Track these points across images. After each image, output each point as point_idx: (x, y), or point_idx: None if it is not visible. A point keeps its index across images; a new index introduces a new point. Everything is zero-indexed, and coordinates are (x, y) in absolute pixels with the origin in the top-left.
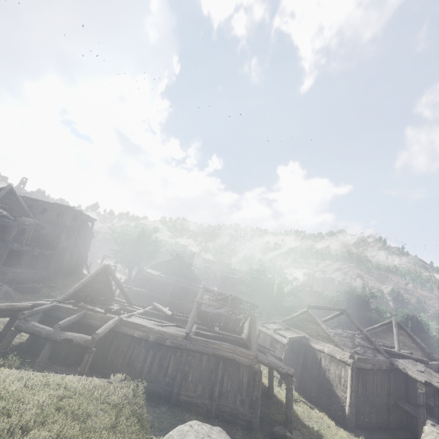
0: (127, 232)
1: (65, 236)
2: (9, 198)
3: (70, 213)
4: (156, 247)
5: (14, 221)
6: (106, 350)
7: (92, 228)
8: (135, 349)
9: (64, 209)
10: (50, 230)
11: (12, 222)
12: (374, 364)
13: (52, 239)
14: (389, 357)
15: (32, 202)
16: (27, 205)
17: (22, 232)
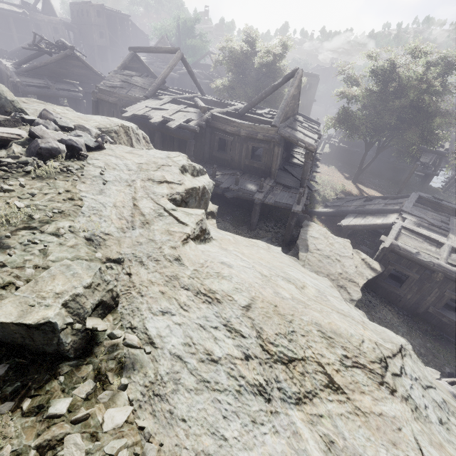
0: (163, 27)
1: (97, 35)
2: (48, 4)
3: (90, 9)
4: (197, 42)
5: (42, 20)
6: (2, 79)
7: (129, 27)
8: (4, 77)
9: (87, 6)
10: (89, 31)
11: (25, 18)
12: (119, 99)
13: (91, 39)
14: (156, 99)
15: (77, 6)
16: (76, 11)
17: (58, 31)
